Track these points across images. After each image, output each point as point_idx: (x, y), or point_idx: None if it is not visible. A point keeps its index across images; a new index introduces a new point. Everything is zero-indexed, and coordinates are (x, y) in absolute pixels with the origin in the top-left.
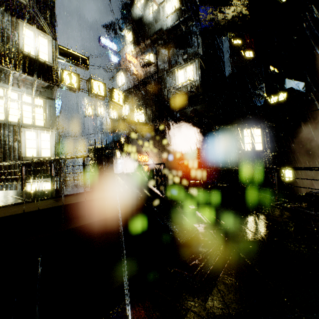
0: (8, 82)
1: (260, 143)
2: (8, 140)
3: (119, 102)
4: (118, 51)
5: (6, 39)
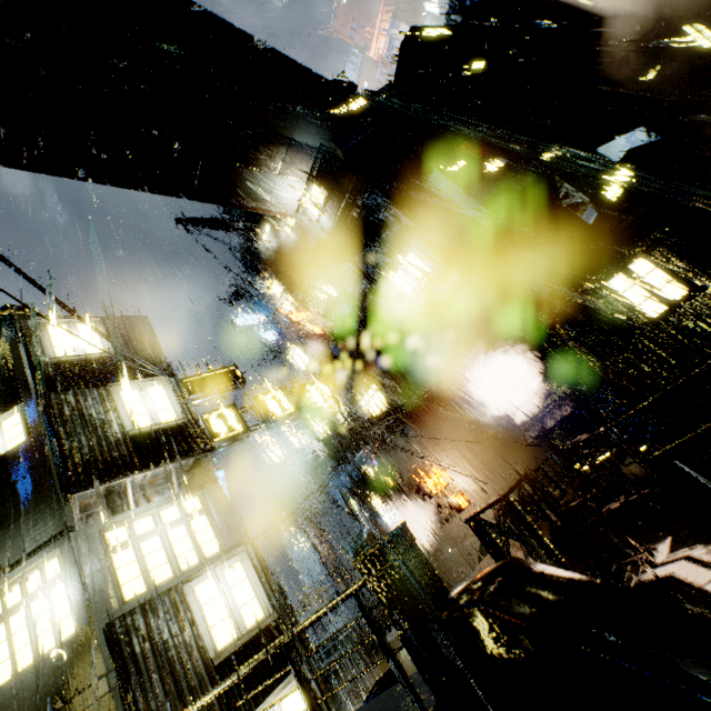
0: (128, 504)
1: (672, 282)
2: (170, 634)
3: (327, 402)
4: (270, 320)
5: (101, 430)
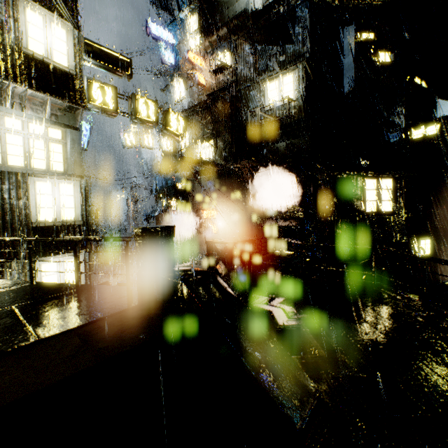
0: (5, 102)
1: (390, 201)
2: (9, 197)
3: (178, 132)
4: (175, 44)
5: None
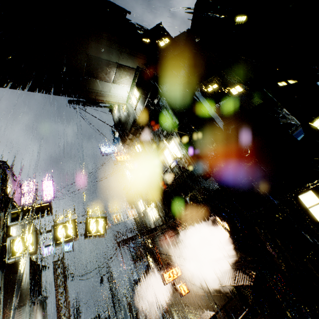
0: None
1: None
2: None
3: (98, 231)
4: None
5: None
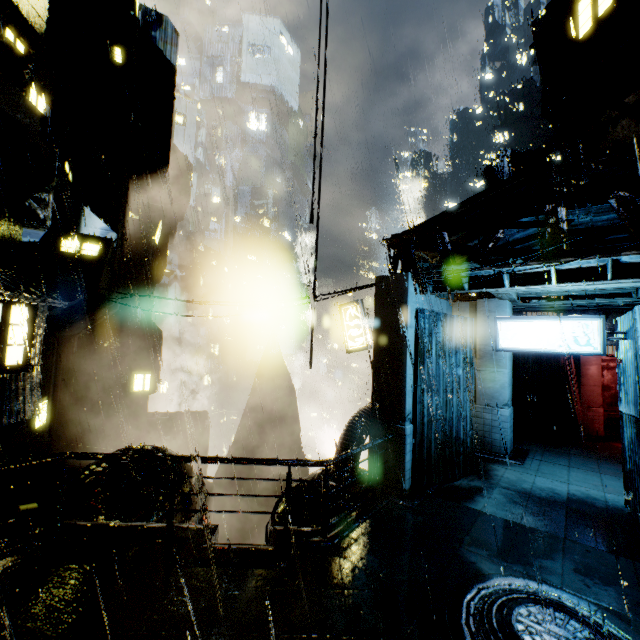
0: None
1: (23, 347)
2: None
3: None
4: None
5: None
